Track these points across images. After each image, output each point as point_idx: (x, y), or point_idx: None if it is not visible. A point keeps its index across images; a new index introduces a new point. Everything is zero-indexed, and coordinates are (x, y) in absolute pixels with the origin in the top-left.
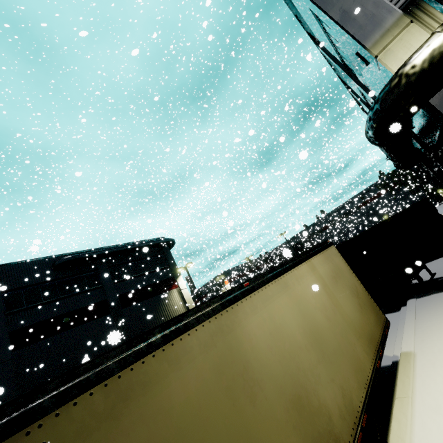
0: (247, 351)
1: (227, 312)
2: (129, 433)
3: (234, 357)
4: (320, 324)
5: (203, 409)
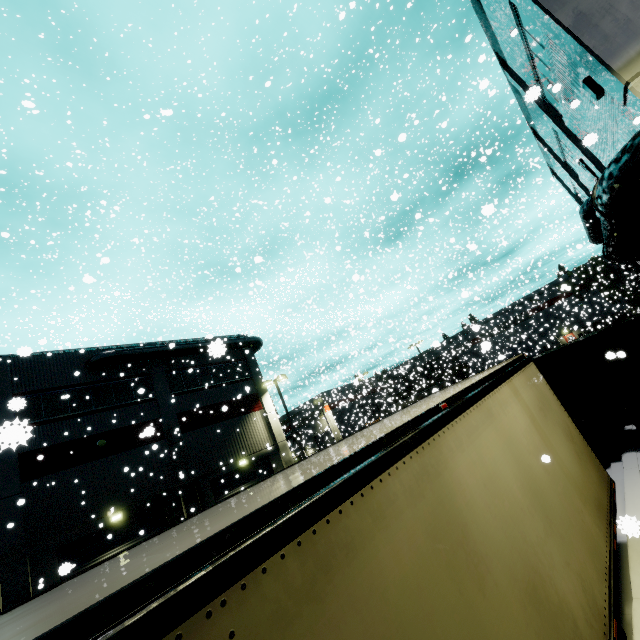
0: (462, 509)
1: (429, 445)
2: (339, 626)
3: (448, 516)
4: (539, 476)
5: (425, 595)
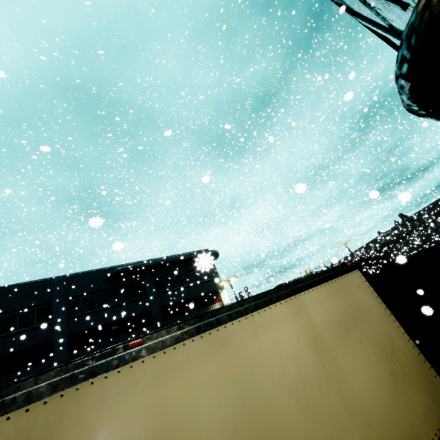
0: None
1: (61, 398)
2: None
3: None
4: (281, 417)
5: None
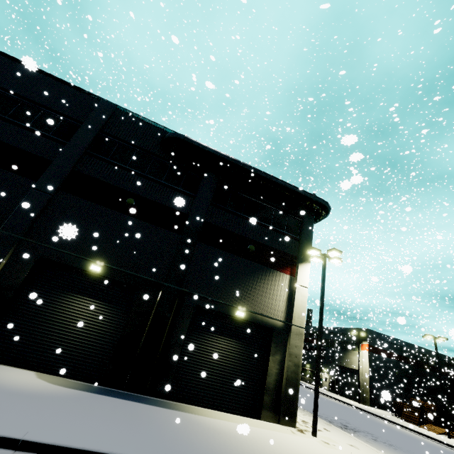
0: None
1: None
2: None
3: None
4: None
5: None
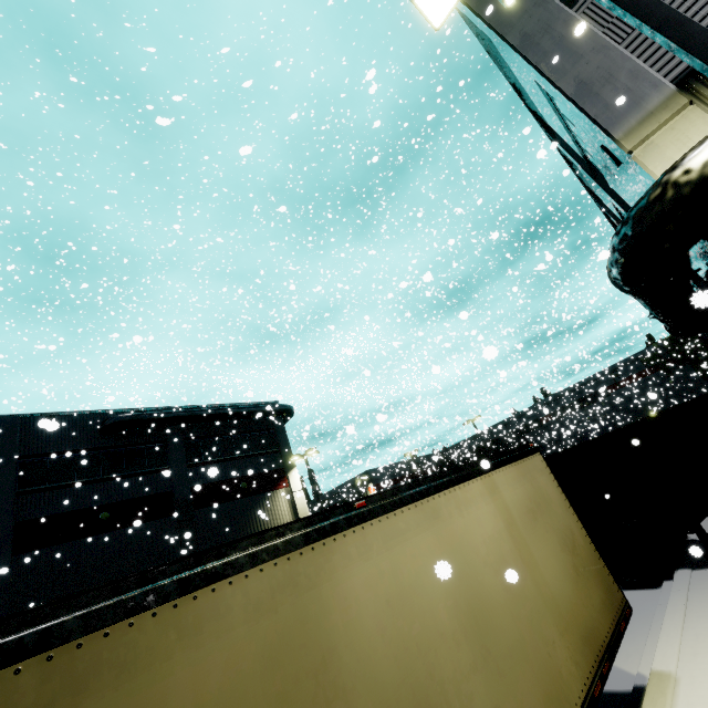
0: (335, 630)
1: (312, 551)
2: None
3: (307, 637)
4: (490, 595)
5: None
